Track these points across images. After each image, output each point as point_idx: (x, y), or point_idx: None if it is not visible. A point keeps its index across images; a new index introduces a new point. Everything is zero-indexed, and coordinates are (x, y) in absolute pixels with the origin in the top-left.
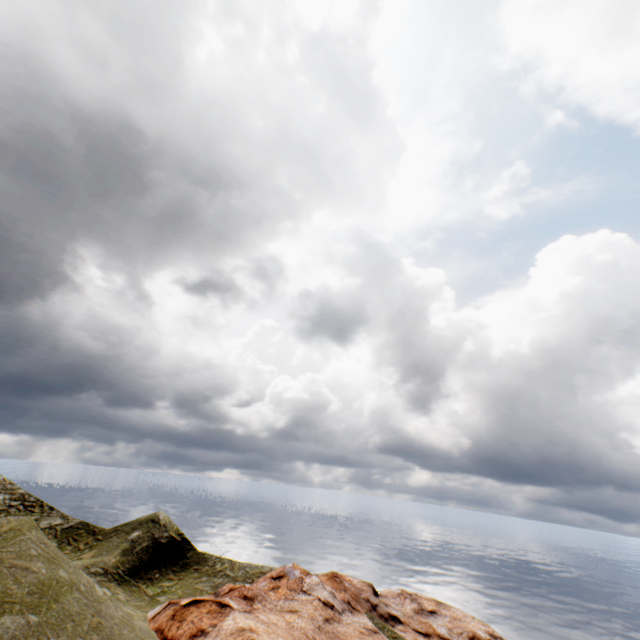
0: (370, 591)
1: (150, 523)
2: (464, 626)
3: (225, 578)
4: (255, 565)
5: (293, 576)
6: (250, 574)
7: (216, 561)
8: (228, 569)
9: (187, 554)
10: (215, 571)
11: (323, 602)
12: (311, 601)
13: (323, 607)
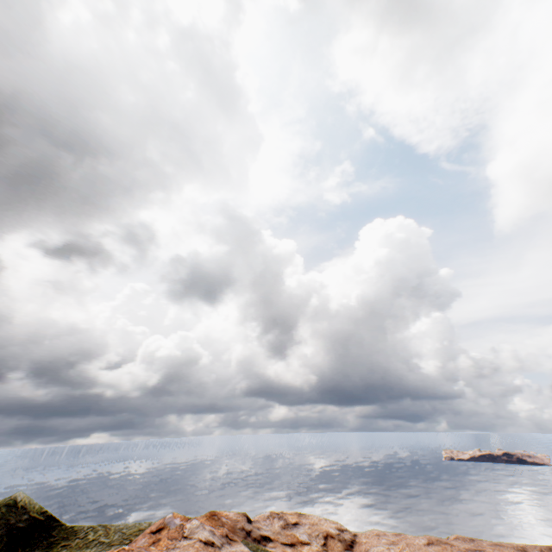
0: (245, 520)
1: (4, 509)
2: (320, 528)
3: (99, 546)
4: (133, 524)
5: (174, 525)
6: (127, 535)
7: (88, 531)
8: (102, 536)
9: (53, 532)
10: (87, 542)
11: (204, 542)
12: (193, 544)
13: (204, 547)
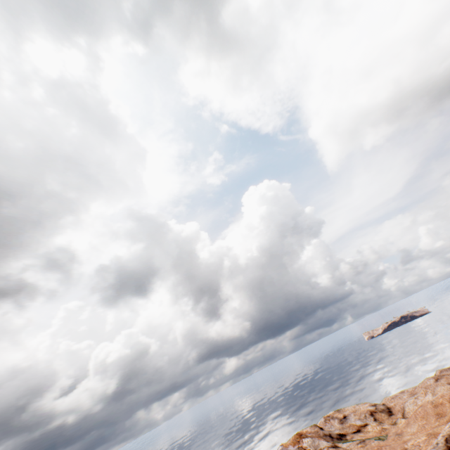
0: (319, 429)
1: None
2: (362, 411)
3: None
4: None
5: None
6: None
7: None
8: None
9: None
10: None
11: (332, 447)
12: None
13: (337, 449)
